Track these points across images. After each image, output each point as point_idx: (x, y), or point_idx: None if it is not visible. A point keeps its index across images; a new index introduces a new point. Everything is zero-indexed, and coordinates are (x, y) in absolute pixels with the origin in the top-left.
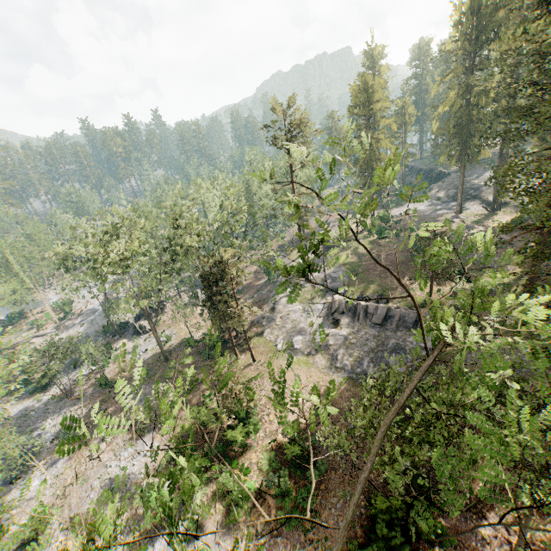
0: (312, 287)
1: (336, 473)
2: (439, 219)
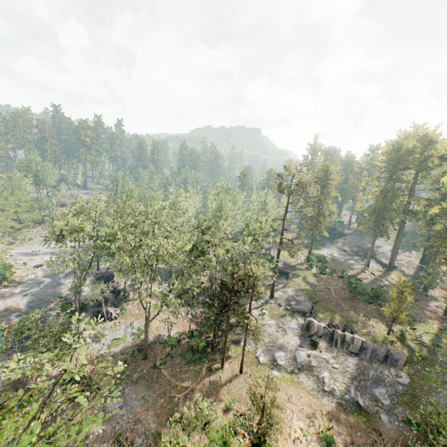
0: (278, 305)
1: None
2: (353, 268)
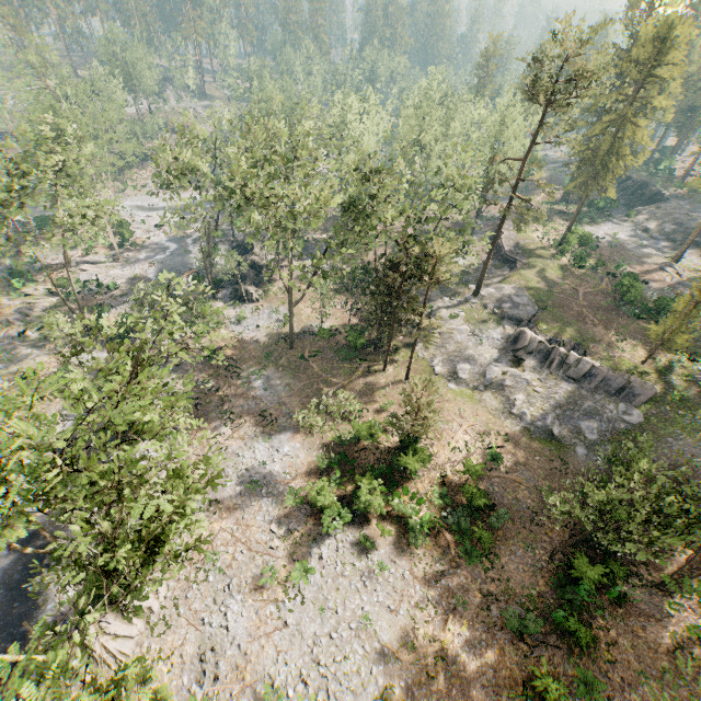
0: (482, 306)
1: (513, 523)
2: (646, 261)
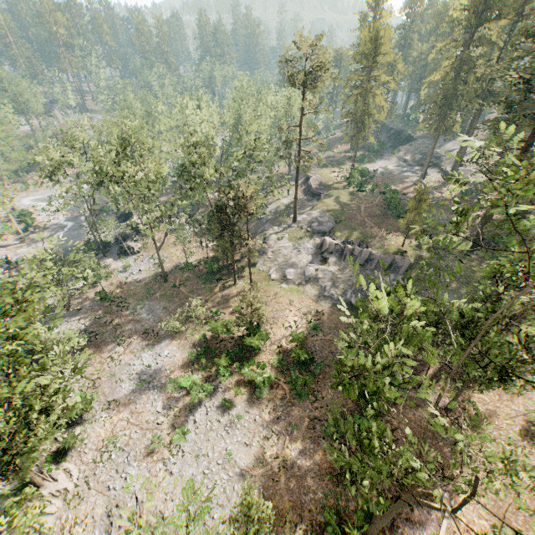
0: (300, 228)
1: (329, 368)
2: (406, 181)
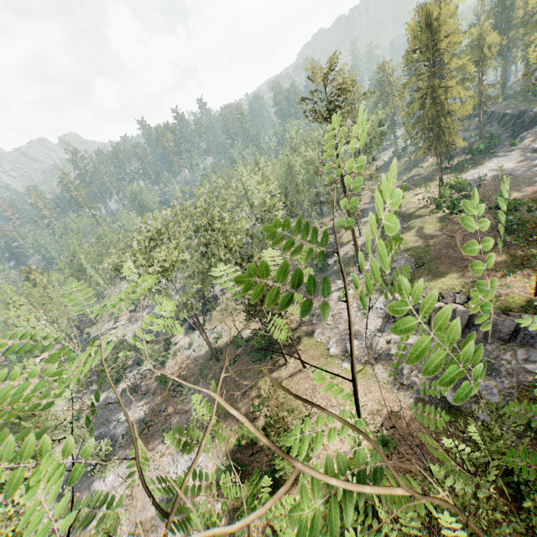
0: None
1: None
2: None
